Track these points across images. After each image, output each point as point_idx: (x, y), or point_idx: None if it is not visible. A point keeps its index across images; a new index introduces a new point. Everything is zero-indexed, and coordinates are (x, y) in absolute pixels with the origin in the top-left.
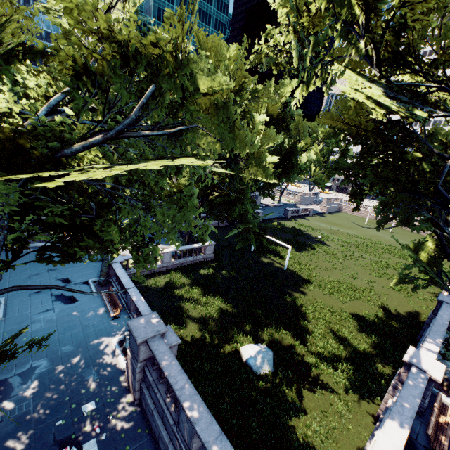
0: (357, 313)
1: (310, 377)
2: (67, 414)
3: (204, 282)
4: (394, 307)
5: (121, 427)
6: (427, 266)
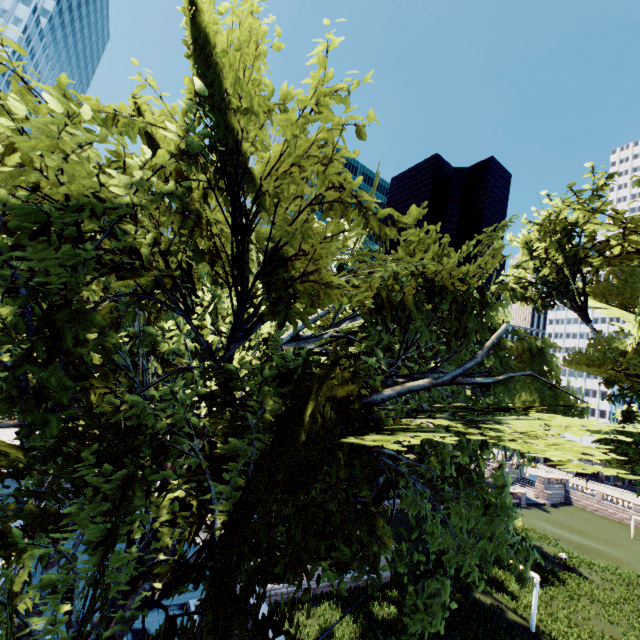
0: None
1: None
2: None
3: (389, 639)
4: None
5: None
6: None
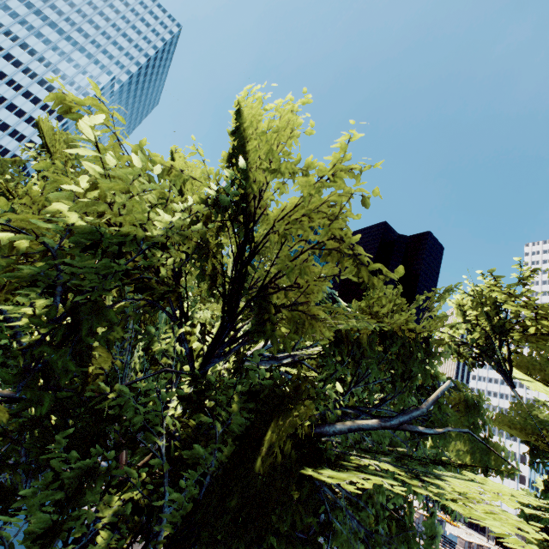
0: None
1: None
2: None
3: None
4: None
5: None
6: None
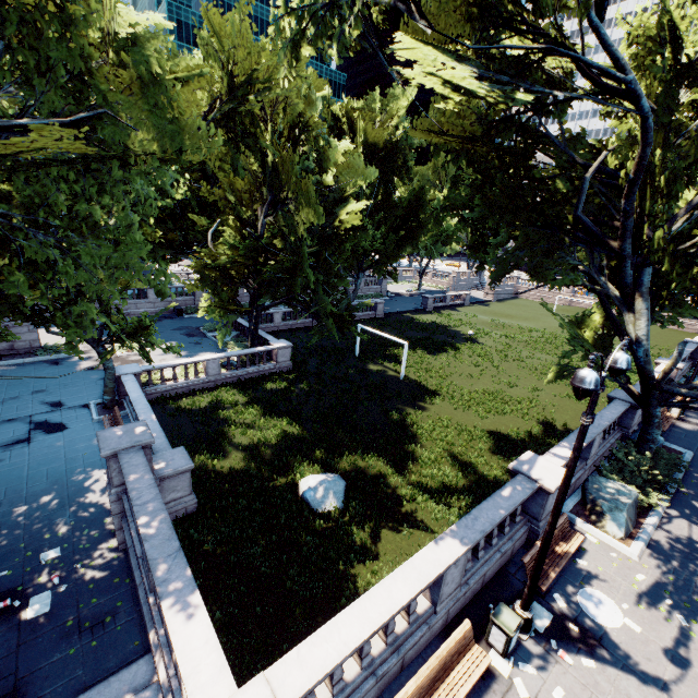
0: (499, 431)
1: (398, 514)
2: (18, 563)
3: (269, 399)
4: (564, 422)
5: (92, 576)
6: (590, 347)
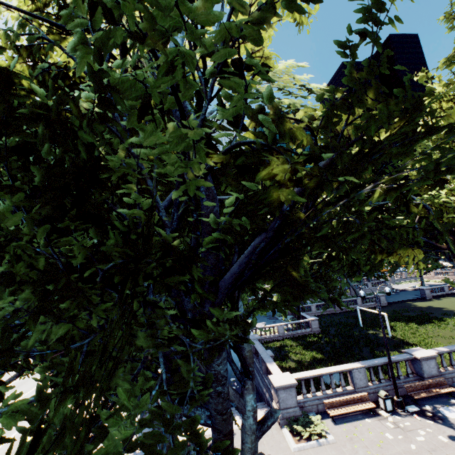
0: None
1: None
2: None
3: (307, 344)
4: None
5: None
6: None
